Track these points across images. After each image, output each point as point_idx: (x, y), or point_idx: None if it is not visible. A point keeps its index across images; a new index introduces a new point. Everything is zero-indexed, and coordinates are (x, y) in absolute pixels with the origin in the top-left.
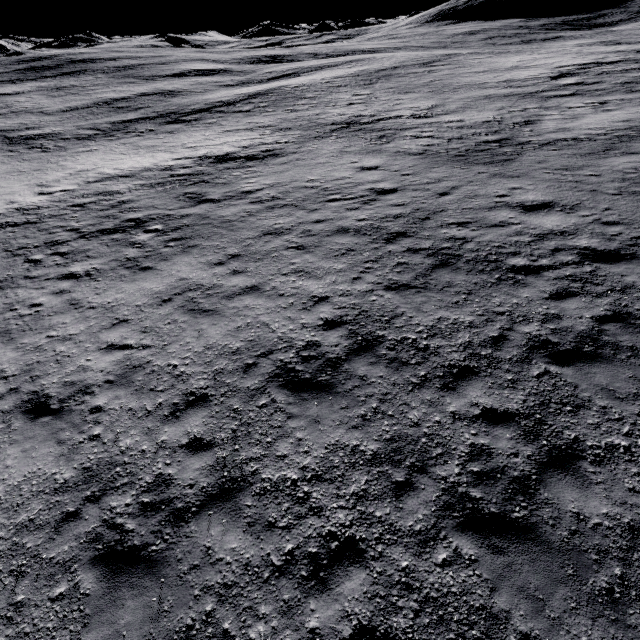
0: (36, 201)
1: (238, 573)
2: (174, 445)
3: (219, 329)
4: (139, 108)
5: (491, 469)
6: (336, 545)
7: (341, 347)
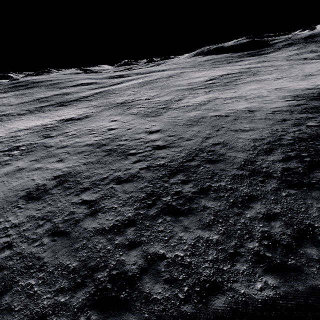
0: None
1: None
2: None
3: (17, 182)
4: (50, 101)
5: (71, 218)
6: (6, 244)
7: (53, 185)
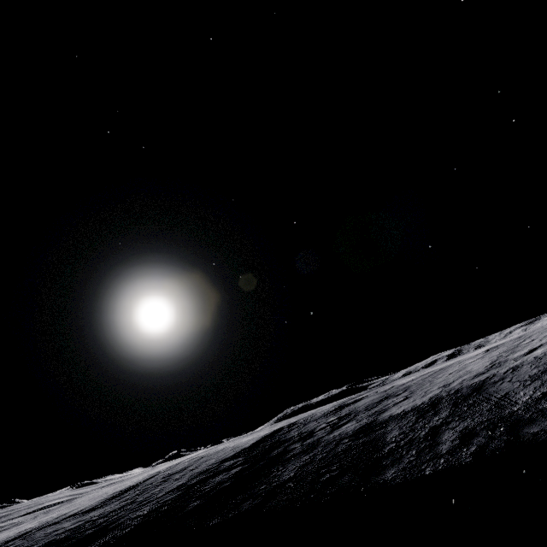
0: None
1: None
2: None
3: None
4: None
5: None
6: None
7: None
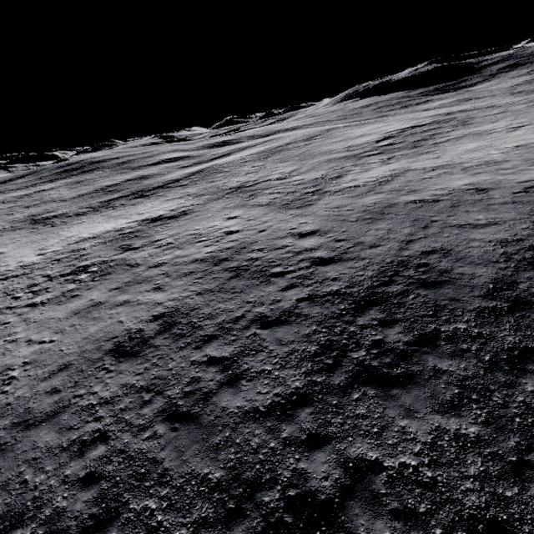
0: (34, 260)
1: (44, 452)
2: (42, 392)
3: (96, 327)
4: (122, 190)
5: (195, 389)
6: (98, 434)
7: (154, 330)
